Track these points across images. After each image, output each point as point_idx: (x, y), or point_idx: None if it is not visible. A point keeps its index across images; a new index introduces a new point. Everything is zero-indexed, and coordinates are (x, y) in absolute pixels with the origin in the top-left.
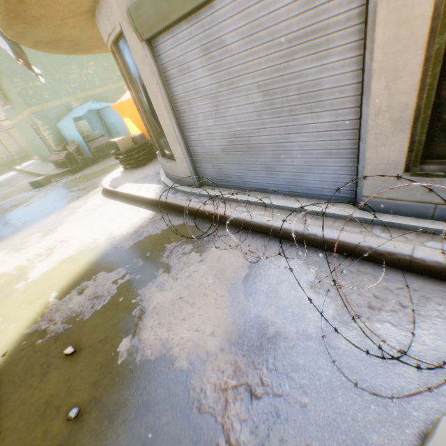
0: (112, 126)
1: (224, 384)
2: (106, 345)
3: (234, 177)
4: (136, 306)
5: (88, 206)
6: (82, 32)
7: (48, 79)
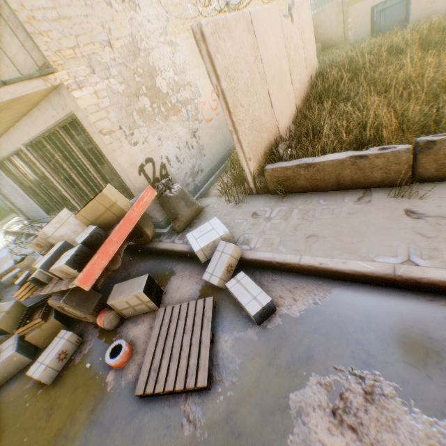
0: None
1: None
2: None
3: (37, 218)
4: None
5: None
6: None
7: None
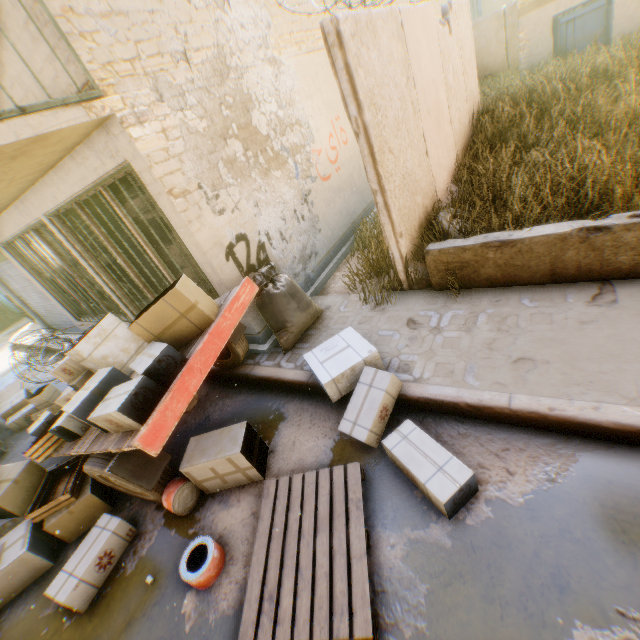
0: None
1: None
2: None
3: (61, 325)
4: None
5: None
6: None
7: None
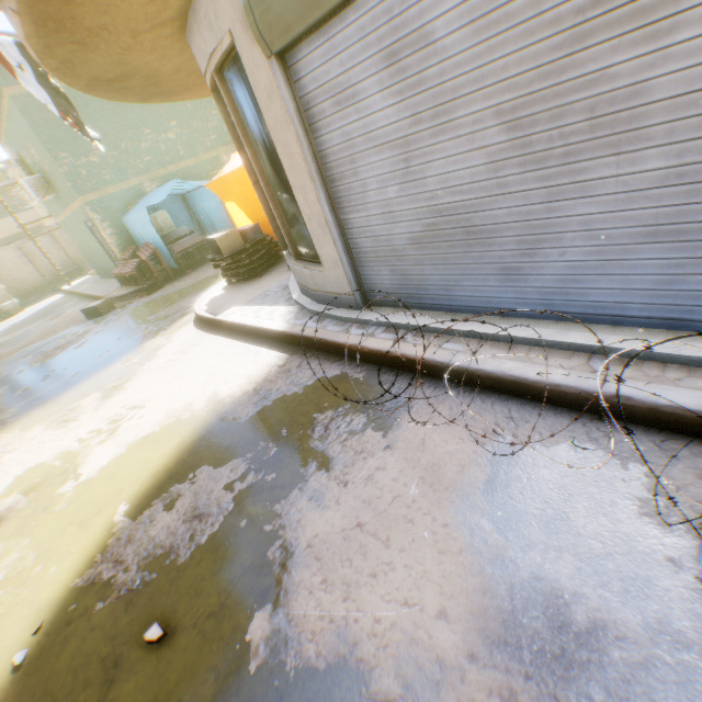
0: (205, 217)
1: None
2: (222, 624)
3: (433, 288)
4: (274, 540)
5: (173, 346)
6: (164, 59)
7: (109, 150)
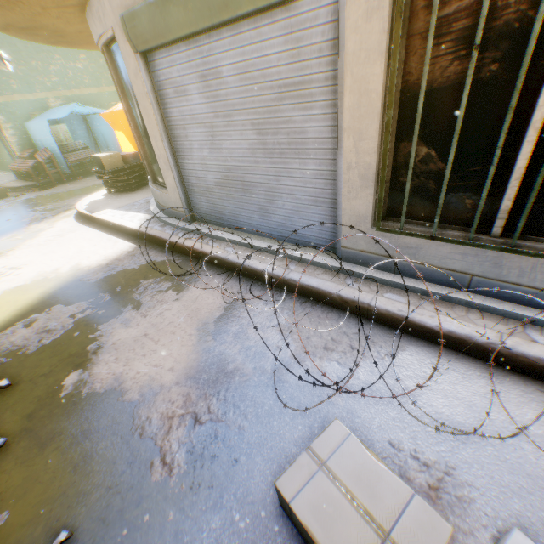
0: (101, 138)
1: (171, 413)
2: (50, 379)
3: (228, 215)
4: (94, 342)
5: (54, 231)
6: (69, 25)
7: (20, 65)
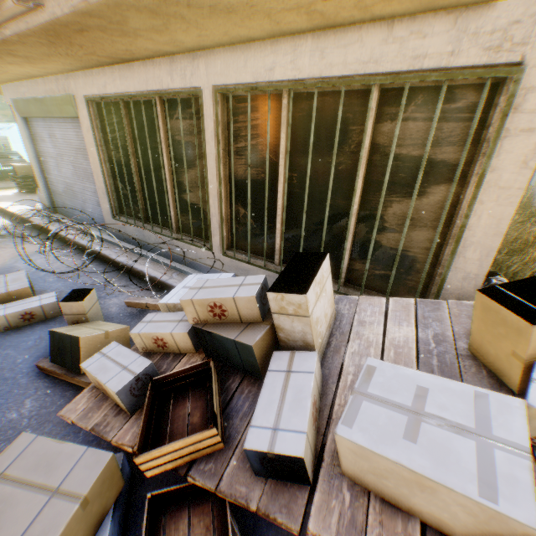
0: None
1: None
2: None
3: (71, 210)
4: None
5: None
6: None
7: None
